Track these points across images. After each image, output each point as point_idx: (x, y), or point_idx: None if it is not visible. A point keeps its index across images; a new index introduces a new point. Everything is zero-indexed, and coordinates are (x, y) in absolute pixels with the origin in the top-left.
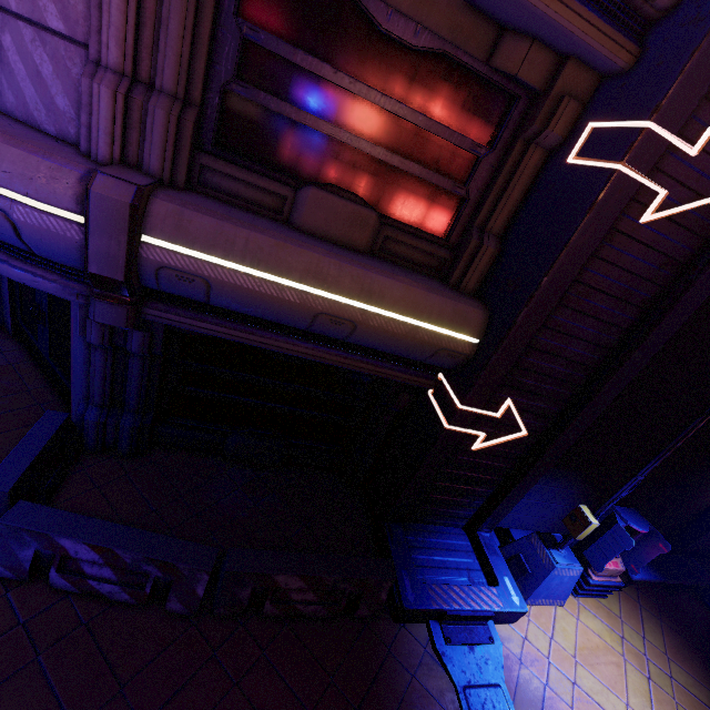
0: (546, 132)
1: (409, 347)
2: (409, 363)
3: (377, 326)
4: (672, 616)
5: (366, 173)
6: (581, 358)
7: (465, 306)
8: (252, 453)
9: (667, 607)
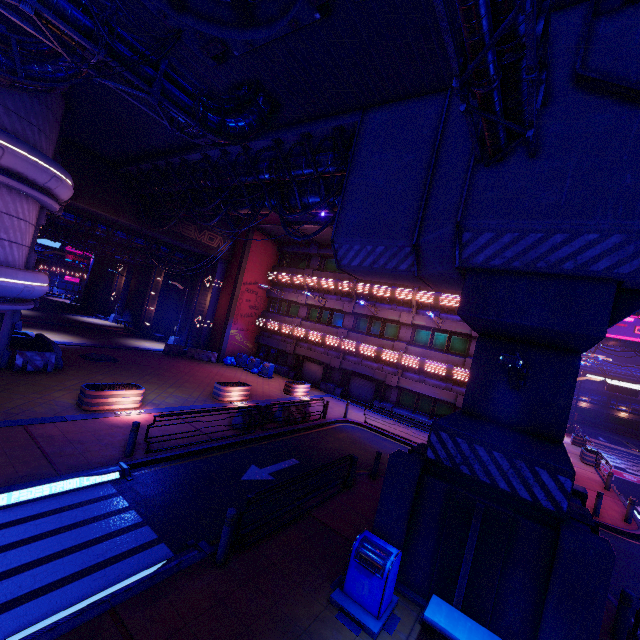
0: None
1: None
2: None
3: None
4: None
5: None
6: None
7: None
8: None
9: None
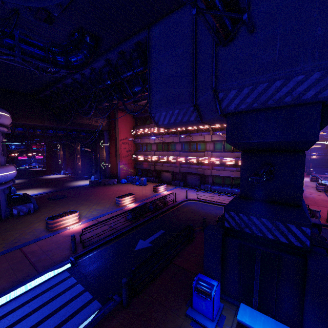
0: None
1: None
2: None
3: None
4: None
5: None
6: None
7: None
8: None
9: None
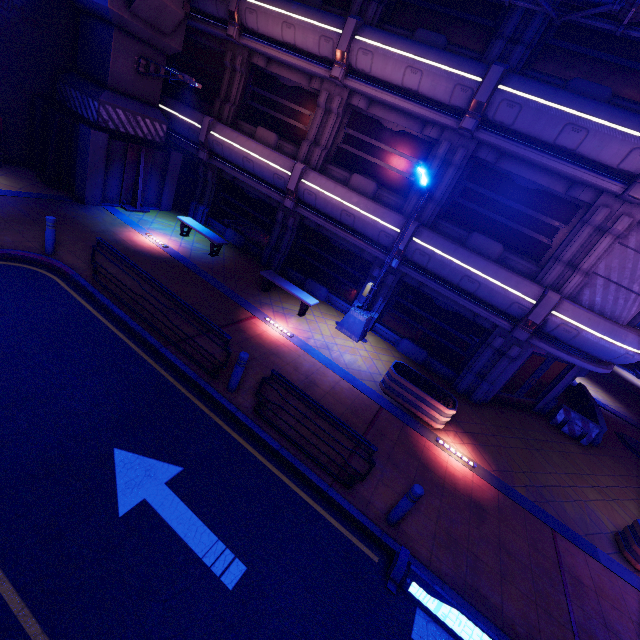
0: None
1: None
2: None
3: None
4: None
5: None
6: None
7: None
8: None
9: None
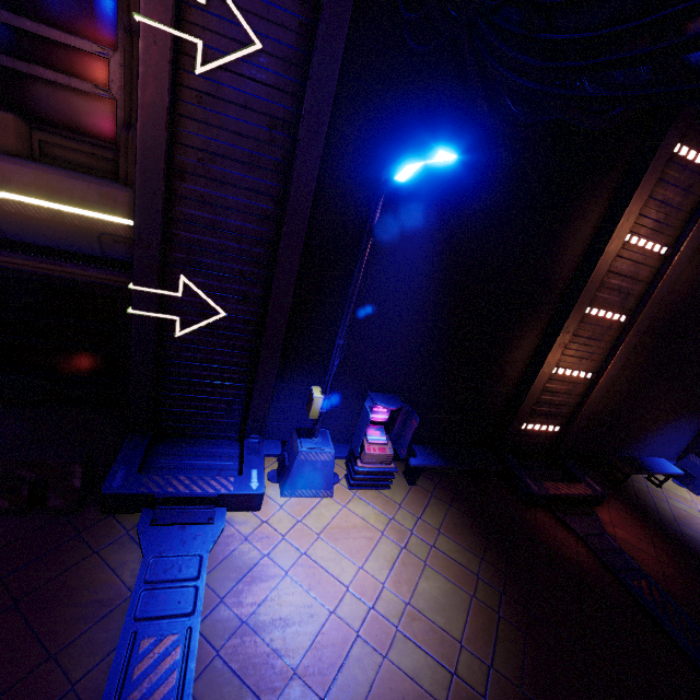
0: (133, 20)
1: (69, 235)
2: (106, 264)
3: (16, 212)
4: (468, 502)
5: (3, 83)
6: (250, 232)
7: (114, 191)
8: (3, 389)
9: (465, 496)
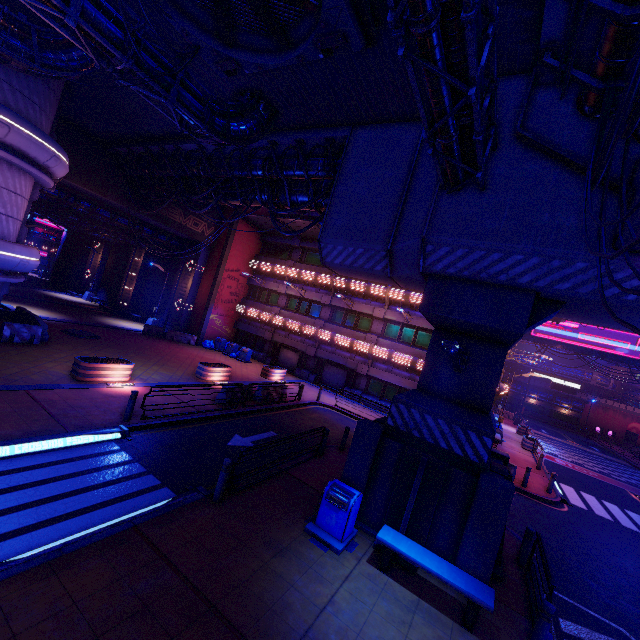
0: None
1: None
2: None
3: None
4: None
5: None
6: None
7: None
8: None
9: None
